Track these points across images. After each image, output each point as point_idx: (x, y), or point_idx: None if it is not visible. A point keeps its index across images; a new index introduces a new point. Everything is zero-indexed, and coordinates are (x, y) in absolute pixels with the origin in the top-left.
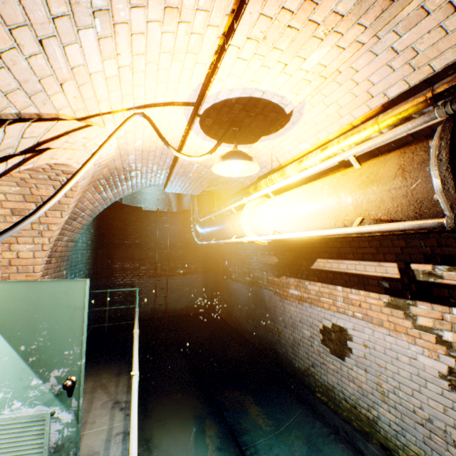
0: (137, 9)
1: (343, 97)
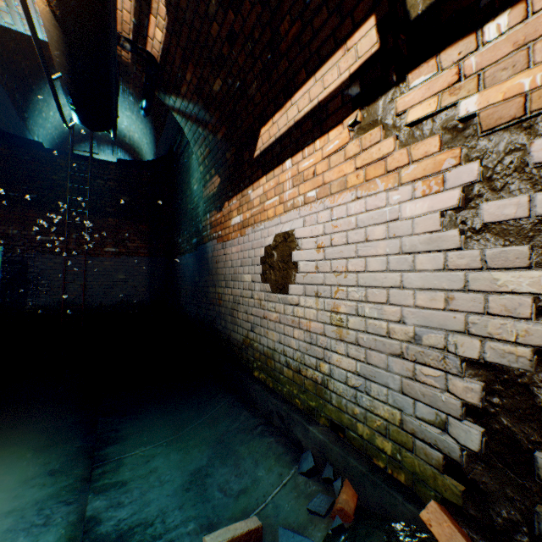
0: None
1: None
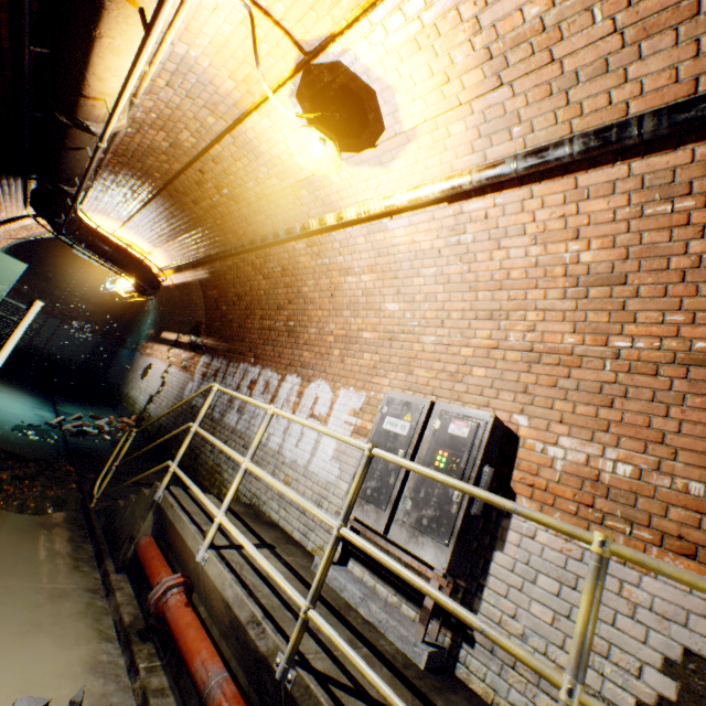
0: (95, 214)
1: (165, 258)
